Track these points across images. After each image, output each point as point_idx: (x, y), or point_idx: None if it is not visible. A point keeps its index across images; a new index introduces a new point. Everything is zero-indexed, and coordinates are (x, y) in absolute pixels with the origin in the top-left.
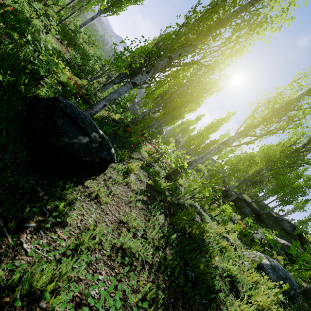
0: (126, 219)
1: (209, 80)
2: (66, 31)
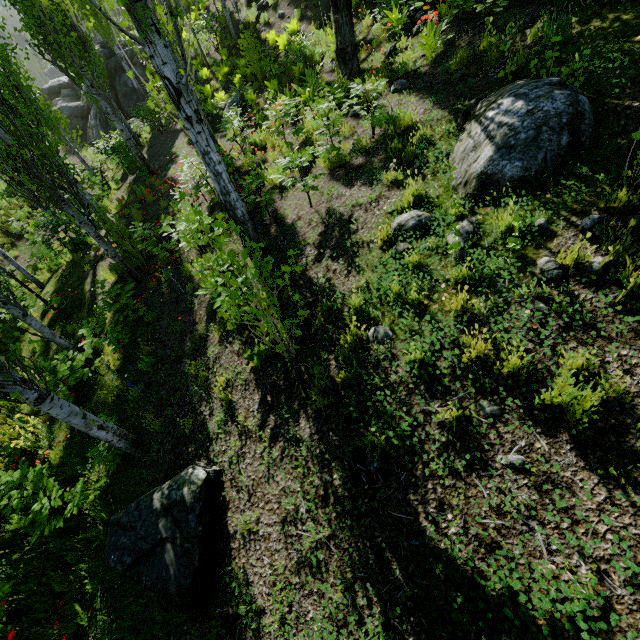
0: (283, 509)
1: None
2: None
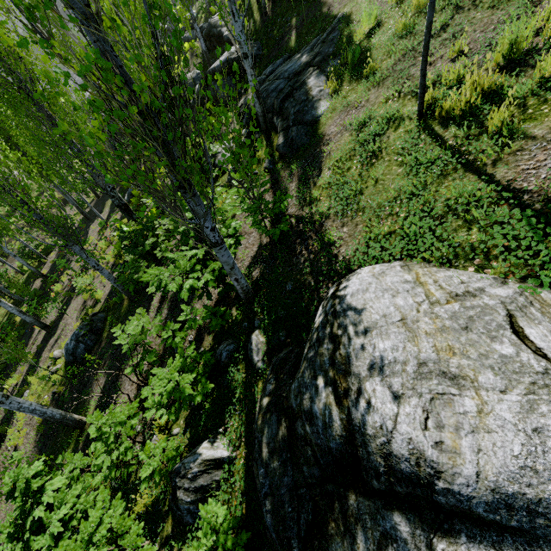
0: None
1: None
2: None
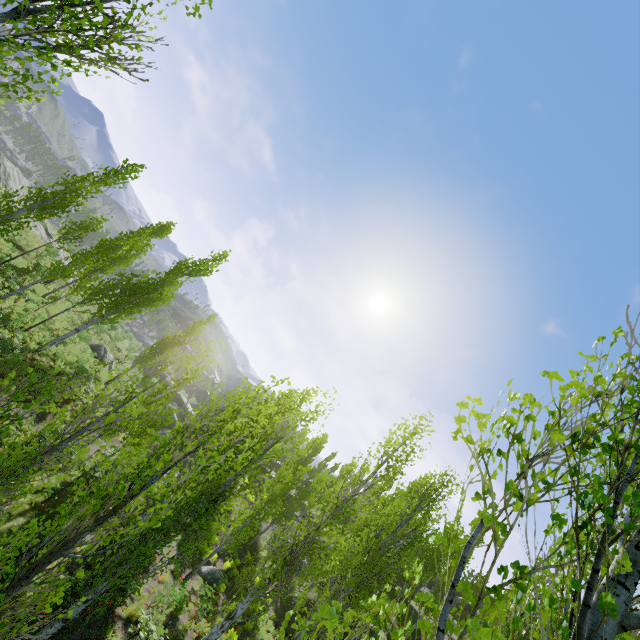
0: None
1: None
2: (20, 365)
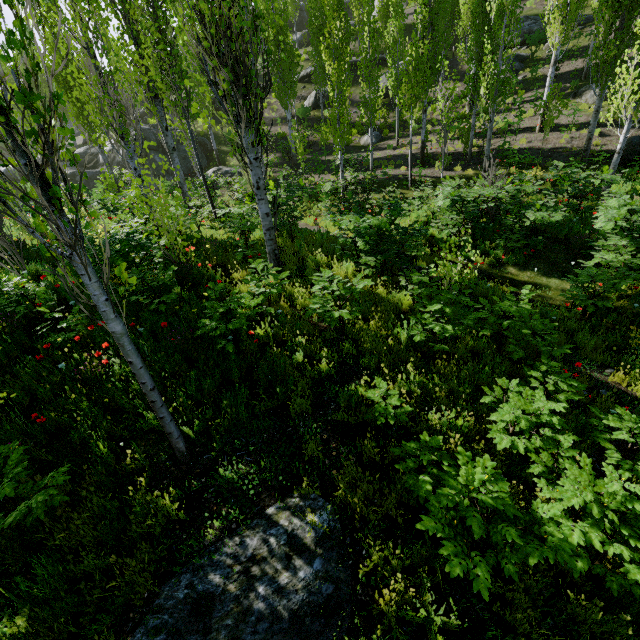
0: None
1: (448, 2)
2: None
